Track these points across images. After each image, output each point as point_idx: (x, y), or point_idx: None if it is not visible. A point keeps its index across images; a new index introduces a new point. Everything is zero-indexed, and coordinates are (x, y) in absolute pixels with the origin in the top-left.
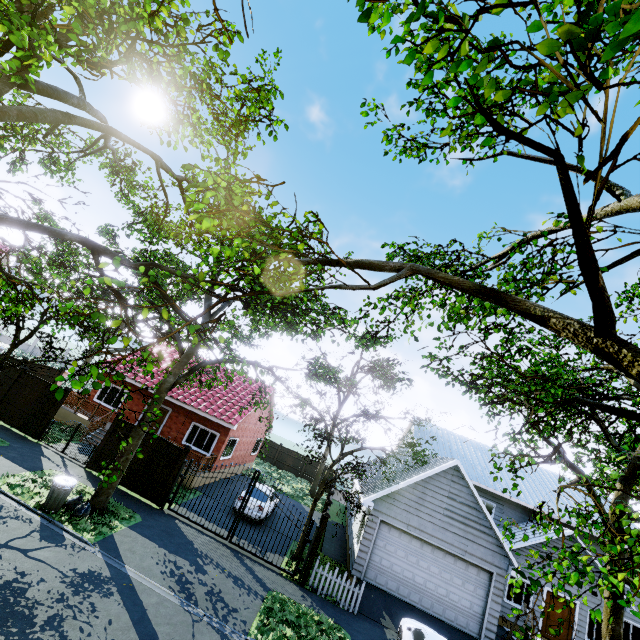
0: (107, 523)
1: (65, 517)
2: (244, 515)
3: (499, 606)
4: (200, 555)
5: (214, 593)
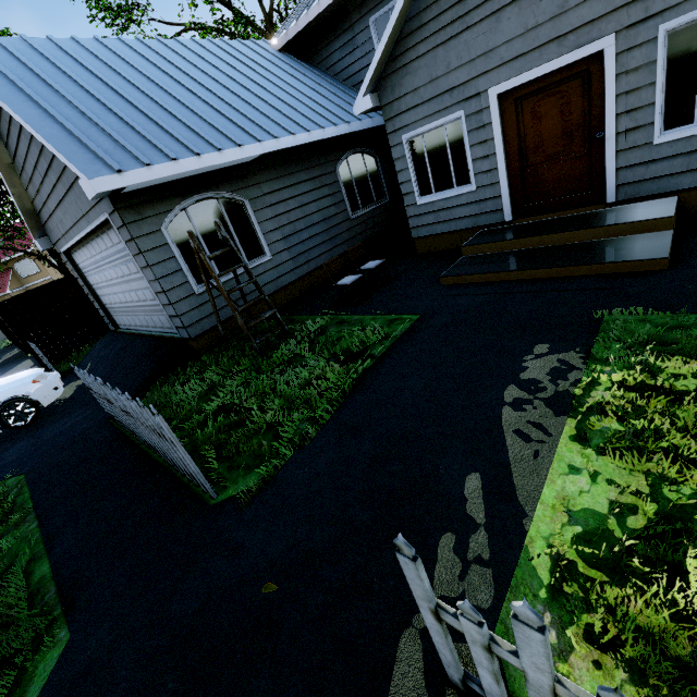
0: None
1: None
2: None
3: (150, 271)
4: None
5: None
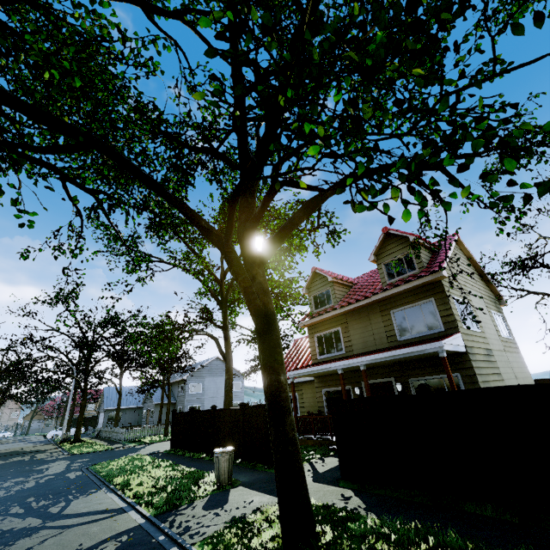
0: None
1: None
2: None
3: (104, 418)
4: None
5: None
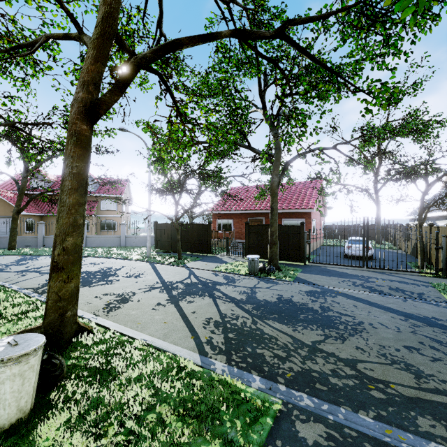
0: (287, 273)
1: (264, 274)
2: (354, 258)
3: None
4: (358, 276)
5: (394, 289)
